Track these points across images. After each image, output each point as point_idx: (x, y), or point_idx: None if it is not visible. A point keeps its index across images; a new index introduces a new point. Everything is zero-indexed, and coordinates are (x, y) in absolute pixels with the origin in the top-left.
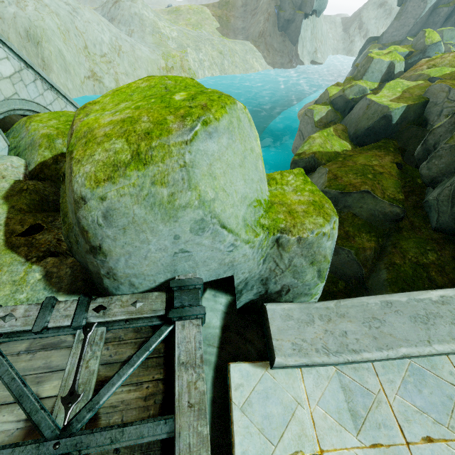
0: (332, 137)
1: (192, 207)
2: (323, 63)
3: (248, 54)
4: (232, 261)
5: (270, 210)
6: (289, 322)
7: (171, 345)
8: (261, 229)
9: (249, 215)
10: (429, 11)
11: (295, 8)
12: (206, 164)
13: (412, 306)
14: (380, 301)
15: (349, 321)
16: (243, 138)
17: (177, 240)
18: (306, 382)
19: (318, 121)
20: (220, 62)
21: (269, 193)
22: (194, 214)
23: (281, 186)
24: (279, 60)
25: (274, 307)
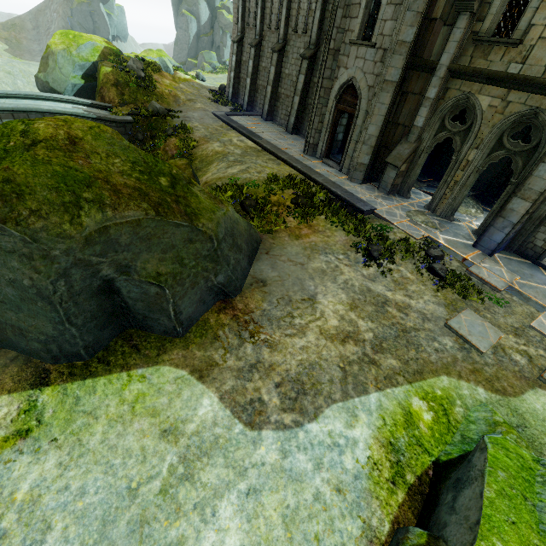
0: None
1: None
2: None
3: None
4: None
5: None
6: None
7: None
8: None
9: None
10: (194, 39)
11: (89, 33)
12: None
13: None
14: None
15: None
16: None
17: None
18: None
19: None
20: (11, 82)
21: None
22: None
23: None
24: None
25: None
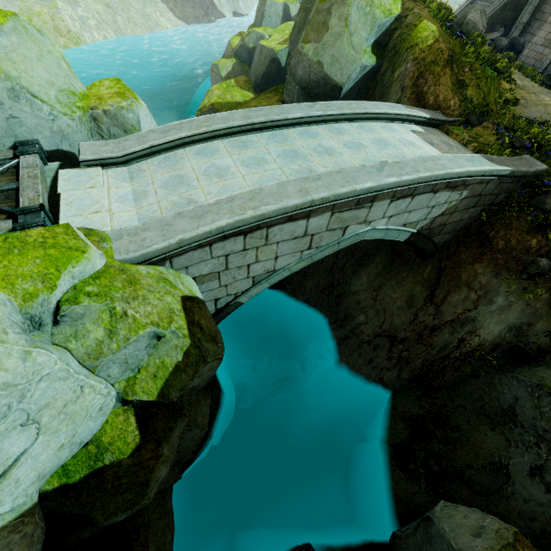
0: (232, 88)
1: (1, 79)
2: (249, 14)
3: (148, 6)
4: (60, 130)
5: (86, 99)
6: (93, 146)
7: (19, 166)
8: (78, 109)
9: (61, 97)
10: None
11: None
12: (3, 53)
13: (163, 129)
14: (148, 130)
15: (129, 141)
16: (35, 42)
17: (3, 106)
18: (108, 173)
19: (226, 76)
20: (111, 19)
21: (87, 92)
22: (5, 84)
23: (98, 88)
24: (191, 13)
25: (85, 143)
